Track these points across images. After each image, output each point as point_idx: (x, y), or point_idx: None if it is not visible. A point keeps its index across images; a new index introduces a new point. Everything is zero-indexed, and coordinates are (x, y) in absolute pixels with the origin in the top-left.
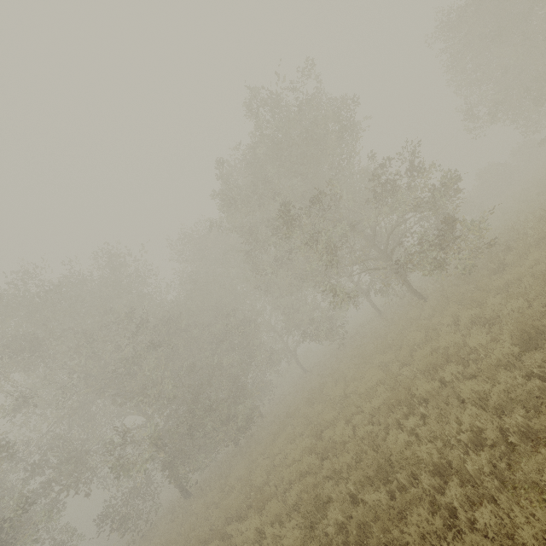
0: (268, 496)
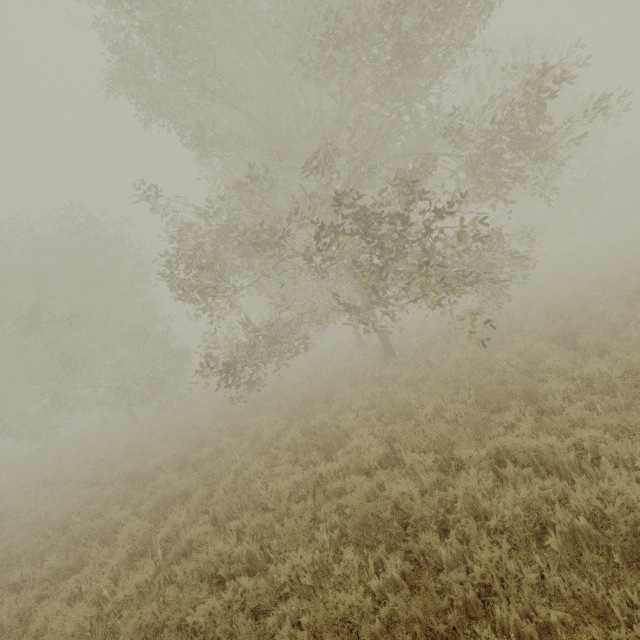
0: None
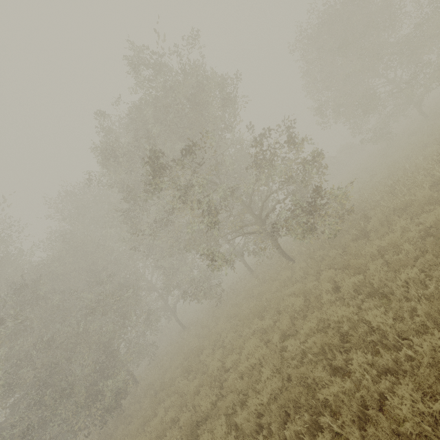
0: None
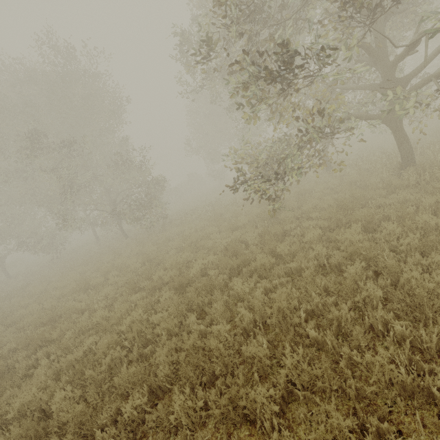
0: None
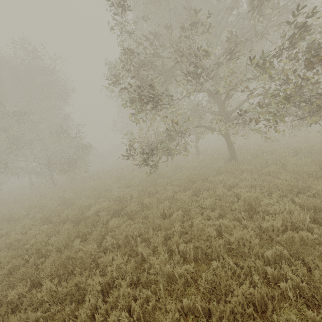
0: None
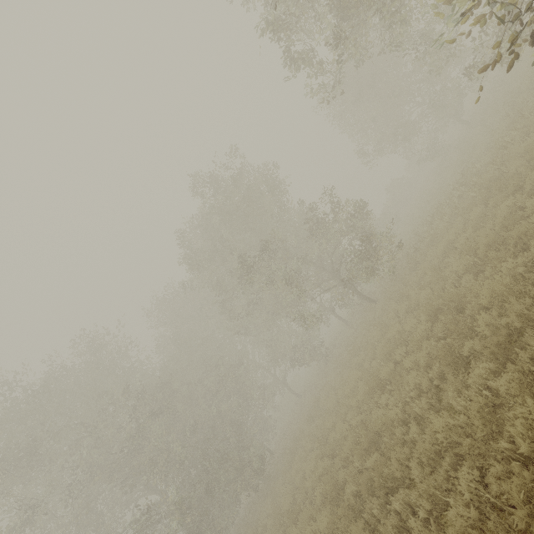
0: (298, 509)
